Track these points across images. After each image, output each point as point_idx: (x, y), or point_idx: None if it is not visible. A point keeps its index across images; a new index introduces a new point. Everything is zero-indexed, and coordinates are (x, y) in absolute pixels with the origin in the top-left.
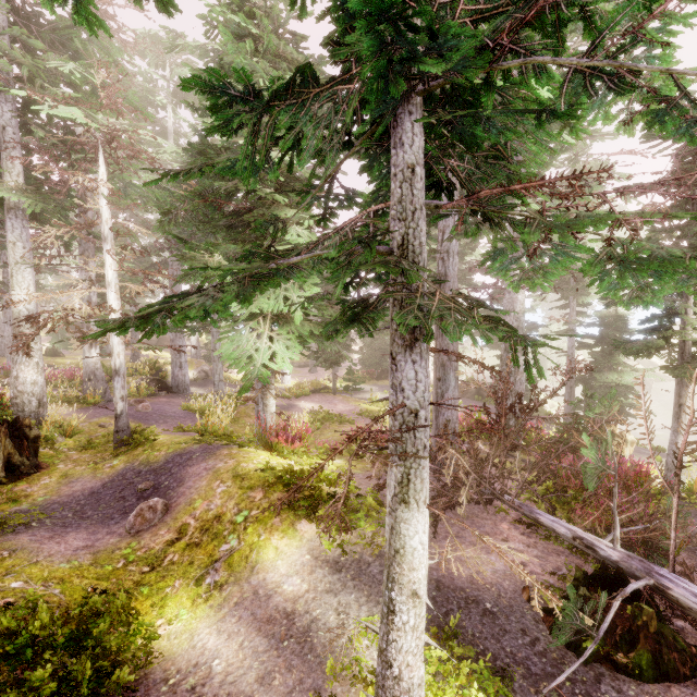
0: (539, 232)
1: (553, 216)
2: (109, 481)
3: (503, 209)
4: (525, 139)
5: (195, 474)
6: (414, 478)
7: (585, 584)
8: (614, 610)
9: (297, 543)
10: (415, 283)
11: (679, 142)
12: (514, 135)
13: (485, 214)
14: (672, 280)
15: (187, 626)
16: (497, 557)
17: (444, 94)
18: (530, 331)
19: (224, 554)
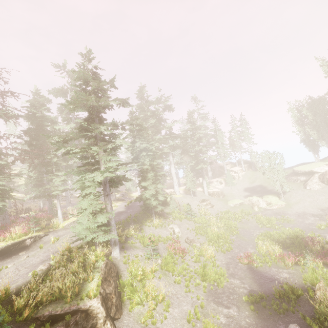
0: None
1: None
2: None
3: None
4: None
5: None
6: None
7: None
8: None
9: None
10: None
11: None
12: None
13: None
14: None
15: None
16: None
17: None
18: None
19: None
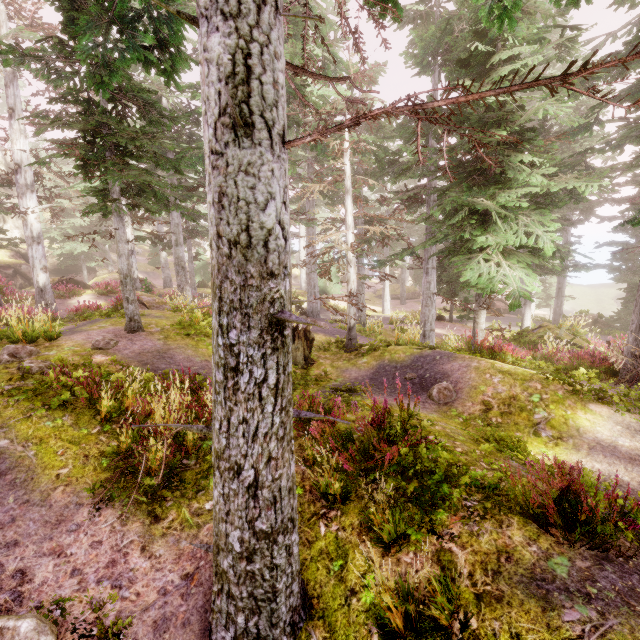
0: None
1: None
2: (375, 372)
3: None
4: None
5: (454, 369)
6: None
7: None
8: None
9: (601, 418)
10: None
11: None
12: None
13: None
14: None
15: (558, 457)
16: None
17: None
18: None
19: (541, 420)
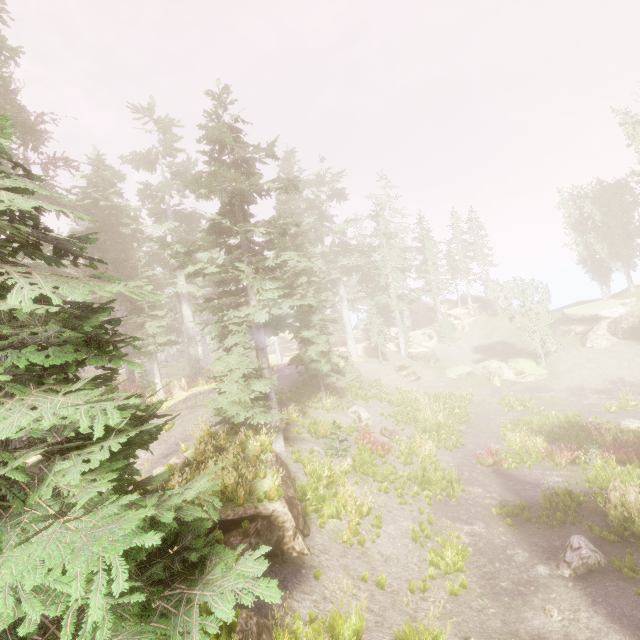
0: None
1: None
2: None
3: None
4: None
5: None
6: None
7: None
8: None
9: None
10: None
11: None
12: None
13: None
14: None
15: None
16: None
17: None
18: None
19: None
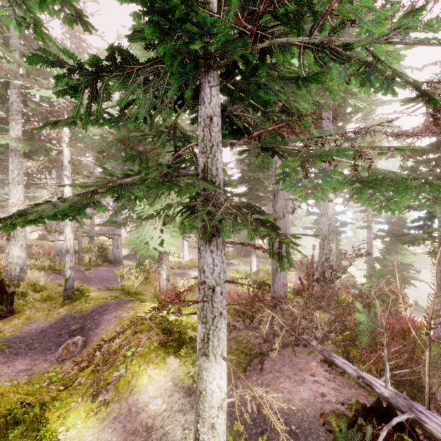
0: (300, 160)
1: (317, 150)
2: (54, 323)
3: (278, 145)
4: (299, 100)
5: (107, 320)
6: (212, 337)
7: (363, 414)
8: (381, 439)
9: (165, 373)
10: (211, 196)
11: (385, 94)
12: (292, 97)
13: (273, 149)
14: (406, 194)
15: (79, 433)
16: (304, 388)
17: (240, 71)
18: (342, 227)
19: (115, 379)
